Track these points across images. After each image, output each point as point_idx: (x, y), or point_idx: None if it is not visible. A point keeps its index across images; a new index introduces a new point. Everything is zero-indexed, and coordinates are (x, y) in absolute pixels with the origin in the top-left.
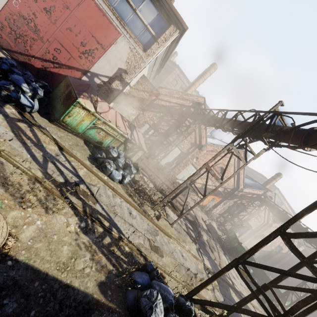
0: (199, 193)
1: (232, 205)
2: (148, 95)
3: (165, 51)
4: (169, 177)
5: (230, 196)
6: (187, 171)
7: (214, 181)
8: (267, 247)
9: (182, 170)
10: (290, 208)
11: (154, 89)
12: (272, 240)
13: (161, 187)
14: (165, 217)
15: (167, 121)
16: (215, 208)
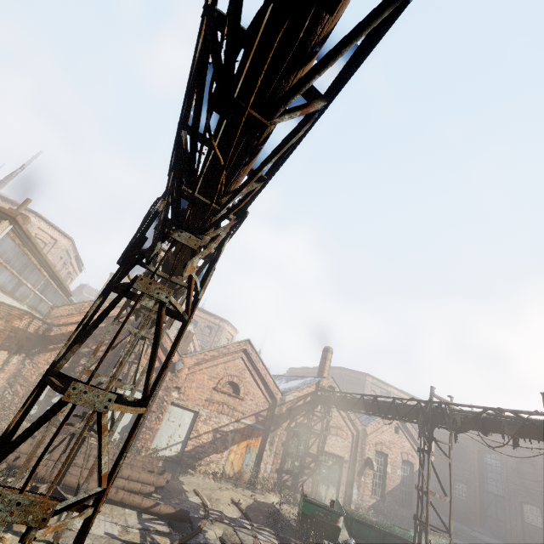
0: (216, 454)
1: (286, 437)
2: (4, 322)
3: (27, 255)
4: (114, 451)
5: (272, 424)
6: (171, 422)
7: (230, 413)
8: (391, 478)
9: (157, 427)
10: (403, 393)
11: (12, 309)
12: (389, 459)
13: (65, 479)
14: (41, 537)
15: (91, 353)
16: (261, 464)
